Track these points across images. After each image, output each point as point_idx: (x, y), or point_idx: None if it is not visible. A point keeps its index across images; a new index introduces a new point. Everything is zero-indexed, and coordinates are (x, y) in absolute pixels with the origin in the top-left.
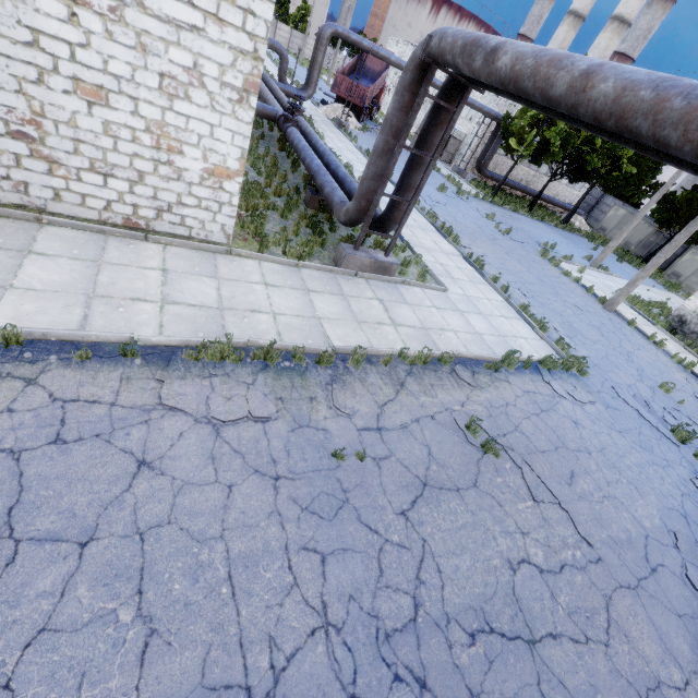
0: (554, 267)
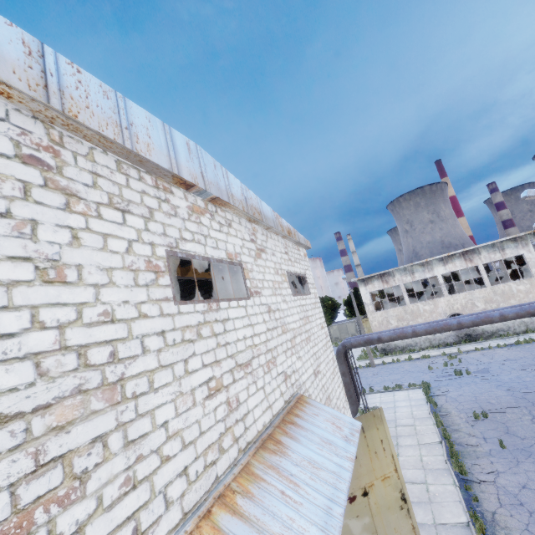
0: None
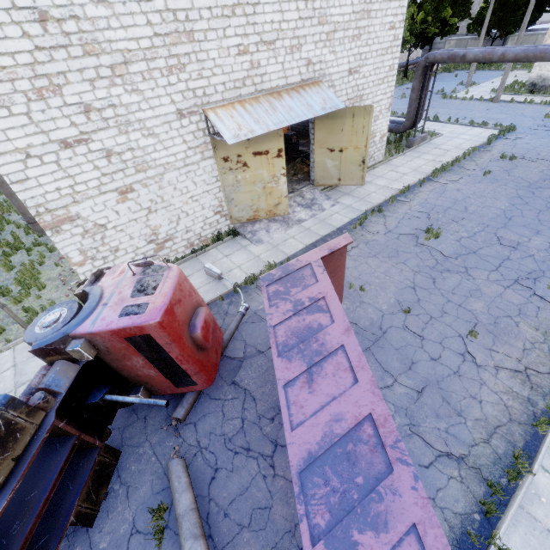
0: (455, 100)
